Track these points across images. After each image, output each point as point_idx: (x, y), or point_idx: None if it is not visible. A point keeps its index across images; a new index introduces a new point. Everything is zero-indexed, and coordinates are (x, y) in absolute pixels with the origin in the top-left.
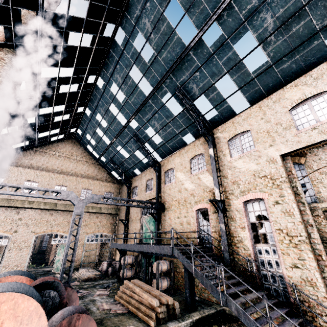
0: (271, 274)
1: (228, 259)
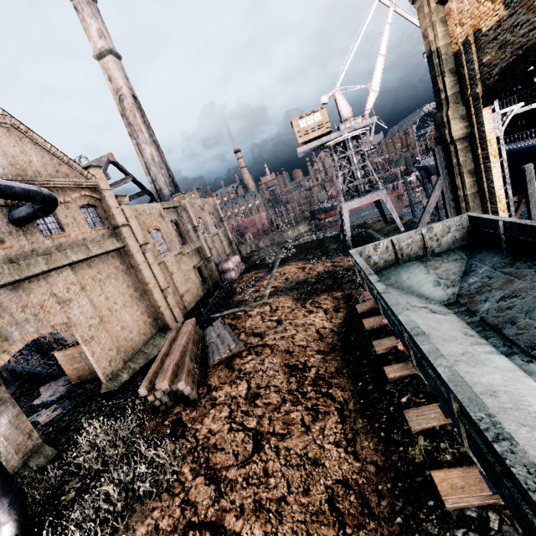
0: (60, 338)
1: (33, 342)
